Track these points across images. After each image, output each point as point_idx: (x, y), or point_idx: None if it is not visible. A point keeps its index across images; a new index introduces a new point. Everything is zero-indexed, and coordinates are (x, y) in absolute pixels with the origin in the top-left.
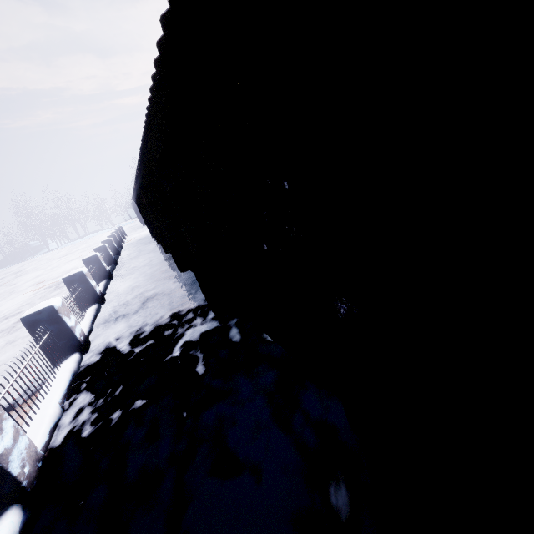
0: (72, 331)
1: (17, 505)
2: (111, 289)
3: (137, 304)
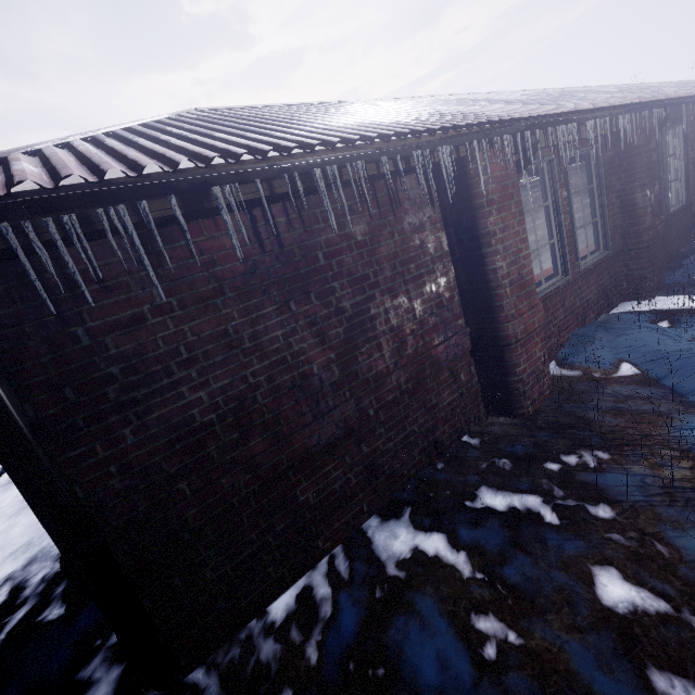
0: None
1: None
2: None
3: None
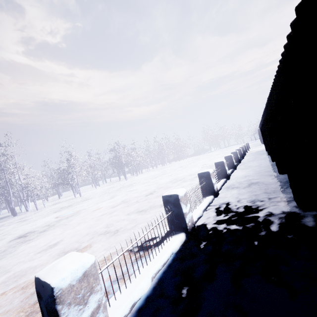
0: (213, 185)
1: (184, 233)
2: (234, 174)
3: (245, 184)
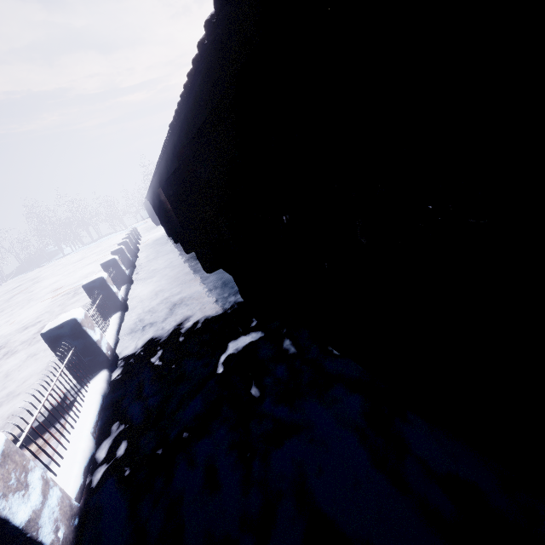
0: (98, 346)
1: None
2: (132, 295)
3: (164, 311)
